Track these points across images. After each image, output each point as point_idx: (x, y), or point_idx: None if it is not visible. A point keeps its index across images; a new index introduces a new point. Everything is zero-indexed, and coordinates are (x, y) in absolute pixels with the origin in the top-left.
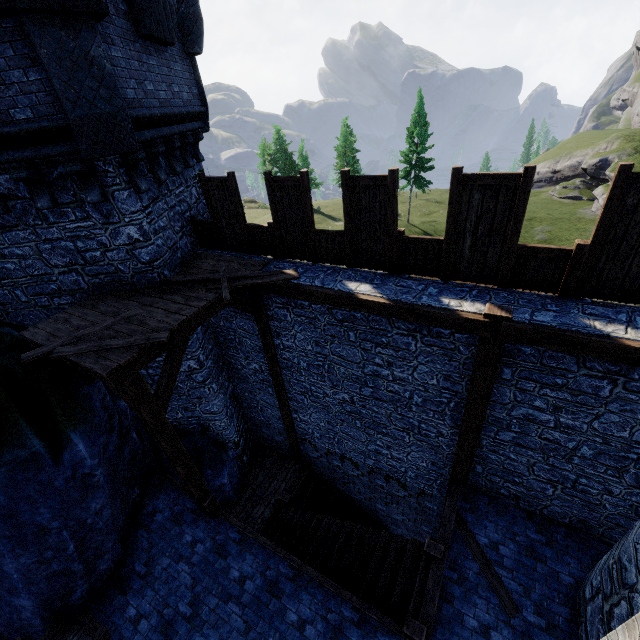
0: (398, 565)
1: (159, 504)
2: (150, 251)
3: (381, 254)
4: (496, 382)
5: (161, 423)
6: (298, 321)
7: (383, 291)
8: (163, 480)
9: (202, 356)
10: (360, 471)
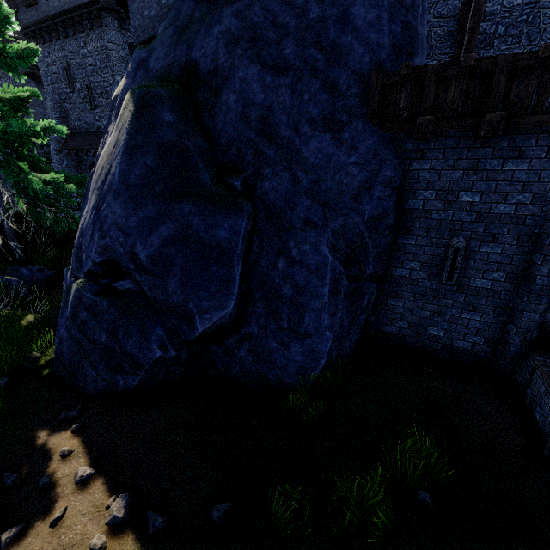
0: None
1: None
2: None
3: None
4: None
5: None
6: None
7: None
8: None
9: None
10: None
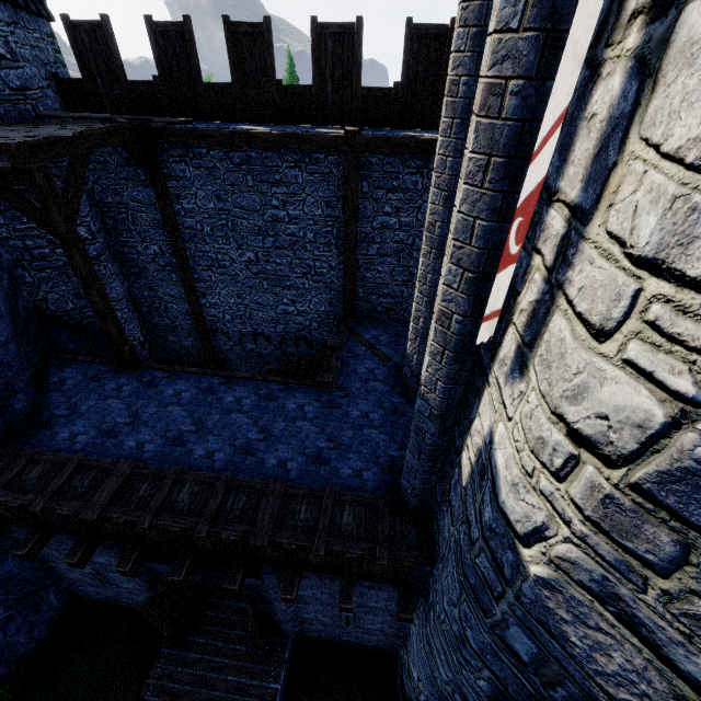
0: (310, 367)
1: (67, 375)
2: (21, 75)
3: (266, 106)
4: (360, 198)
5: (73, 234)
6: (198, 175)
7: (271, 128)
8: (65, 360)
9: (93, 226)
10: (273, 345)
